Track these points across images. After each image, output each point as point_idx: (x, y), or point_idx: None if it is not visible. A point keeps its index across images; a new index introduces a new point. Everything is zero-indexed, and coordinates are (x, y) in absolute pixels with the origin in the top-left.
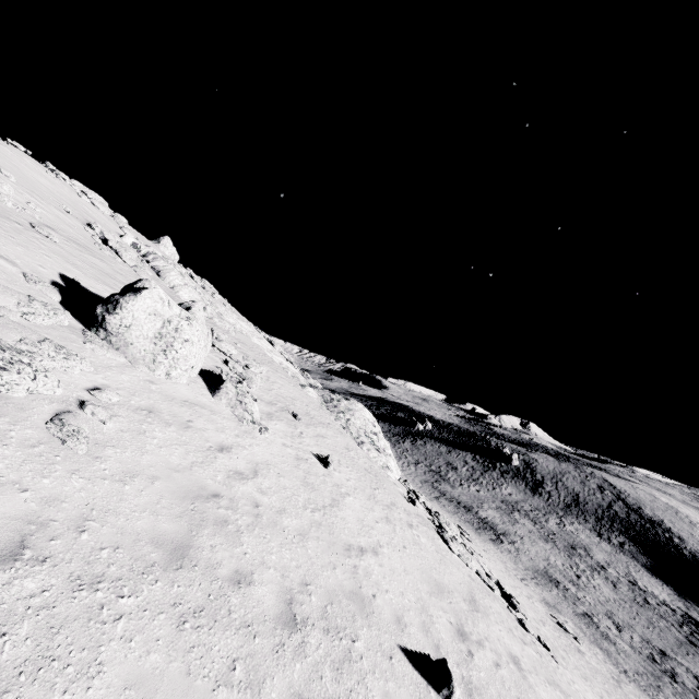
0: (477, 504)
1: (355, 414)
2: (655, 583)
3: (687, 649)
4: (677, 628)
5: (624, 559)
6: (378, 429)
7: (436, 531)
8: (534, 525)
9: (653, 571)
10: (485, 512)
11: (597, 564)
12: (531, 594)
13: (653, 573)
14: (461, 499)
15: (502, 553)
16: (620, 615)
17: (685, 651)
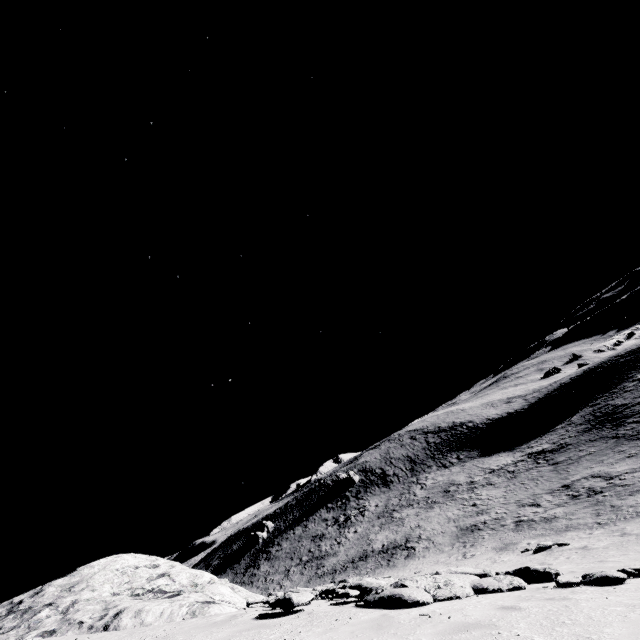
0: (366, 542)
1: (92, 581)
2: (496, 458)
3: (562, 469)
4: (540, 466)
5: (470, 465)
6: (167, 565)
7: (366, 607)
8: (413, 507)
9: (486, 454)
10: (378, 542)
11: (468, 483)
12: (488, 557)
13: (488, 455)
14: (351, 556)
15: (425, 556)
16: (522, 496)
17: (564, 471)
